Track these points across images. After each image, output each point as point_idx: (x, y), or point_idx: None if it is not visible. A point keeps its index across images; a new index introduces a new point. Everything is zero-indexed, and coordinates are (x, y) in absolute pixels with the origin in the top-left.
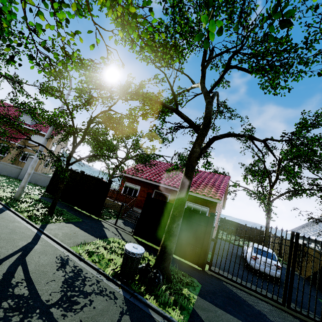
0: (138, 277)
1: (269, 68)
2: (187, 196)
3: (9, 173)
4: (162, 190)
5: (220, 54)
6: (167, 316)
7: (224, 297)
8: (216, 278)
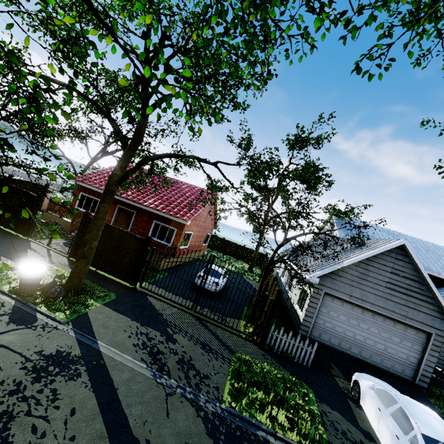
0: (40, 292)
1: (199, 87)
2: (103, 221)
3: None
4: (127, 207)
5: (163, 47)
6: (51, 316)
7: (133, 305)
8: (142, 293)
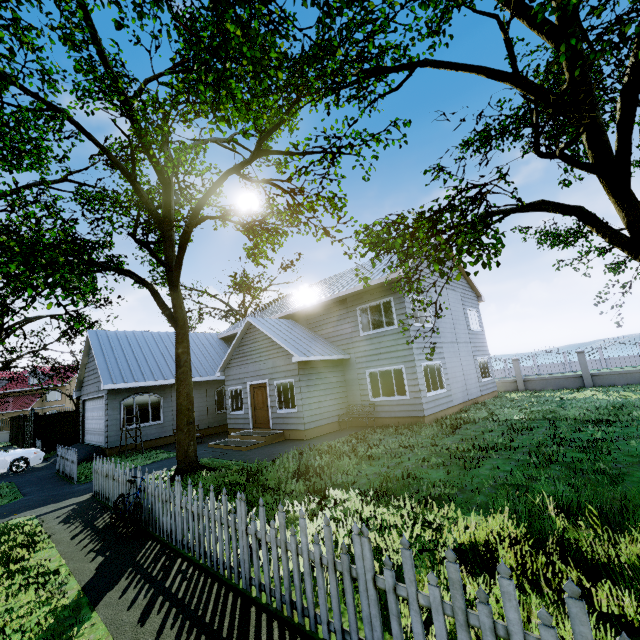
0: None
1: None
2: None
3: (3, 439)
4: None
5: None
6: None
7: None
8: None
